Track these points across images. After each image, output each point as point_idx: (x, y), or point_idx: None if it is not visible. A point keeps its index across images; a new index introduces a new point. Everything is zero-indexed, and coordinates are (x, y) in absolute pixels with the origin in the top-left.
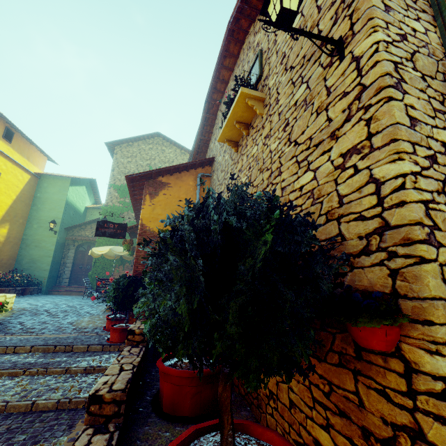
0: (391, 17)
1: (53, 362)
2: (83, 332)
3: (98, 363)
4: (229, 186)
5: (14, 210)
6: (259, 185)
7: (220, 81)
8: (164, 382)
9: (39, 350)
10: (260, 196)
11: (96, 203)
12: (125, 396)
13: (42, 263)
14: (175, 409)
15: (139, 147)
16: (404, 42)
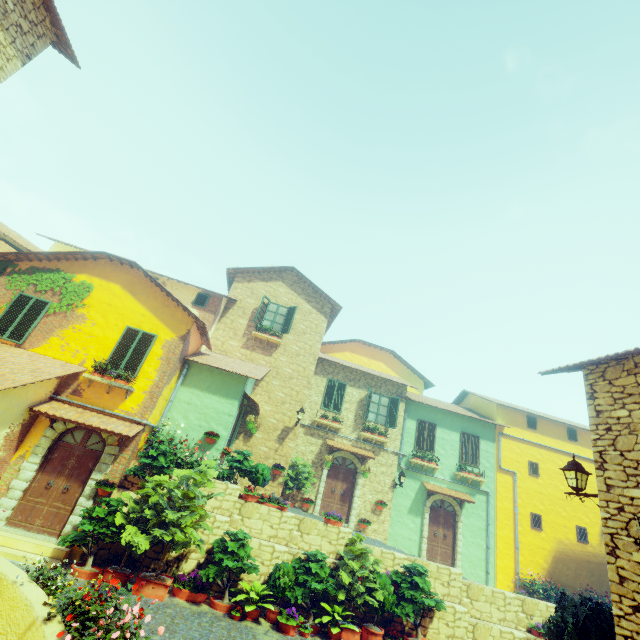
0: (611, 494)
1: None
2: None
3: None
4: (563, 598)
5: None
6: None
7: None
8: None
9: None
10: (581, 606)
11: None
12: None
13: None
14: None
15: None
16: (621, 513)
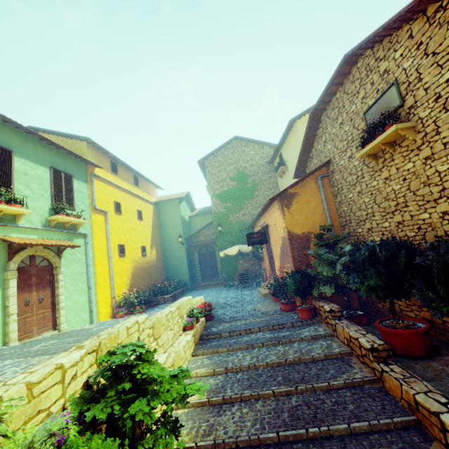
0: None
1: (285, 335)
2: (271, 315)
3: (315, 333)
4: None
5: (154, 234)
6: (426, 195)
7: (328, 95)
8: (393, 338)
9: (264, 330)
10: None
11: (192, 210)
12: (389, 347)
13: (182, 269)
14: (409, 352)
15: (222, 155)
16: None
